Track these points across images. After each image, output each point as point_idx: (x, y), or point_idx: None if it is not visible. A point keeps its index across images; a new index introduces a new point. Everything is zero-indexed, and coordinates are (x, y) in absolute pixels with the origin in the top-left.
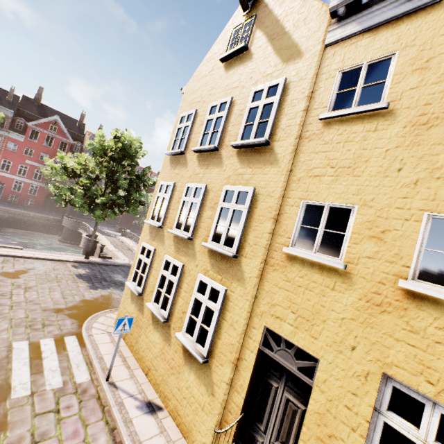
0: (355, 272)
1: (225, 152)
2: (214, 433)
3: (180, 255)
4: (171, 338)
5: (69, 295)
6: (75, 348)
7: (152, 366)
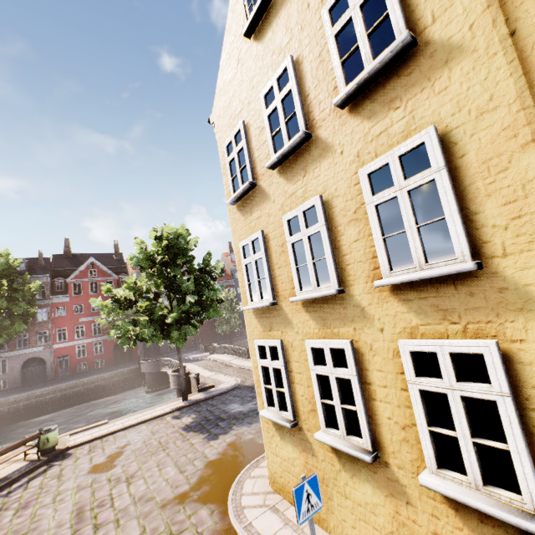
0: None
1: (326, 128)
2: None
3: (332, 329)
4: (404, 489)
5: (185, 464)
6: None
7: None
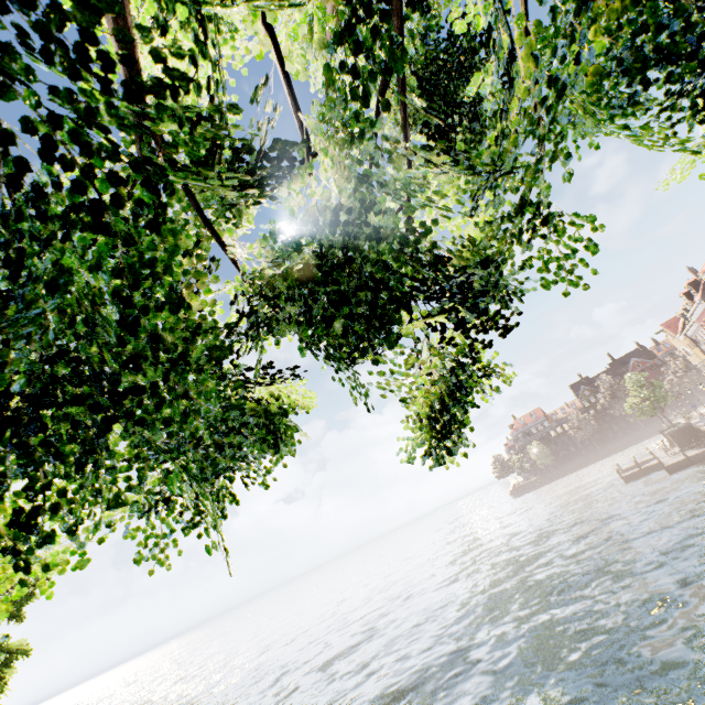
0: None
1: (691, 356)
2: None
3: None
4: None
5: None
6: None
7: None
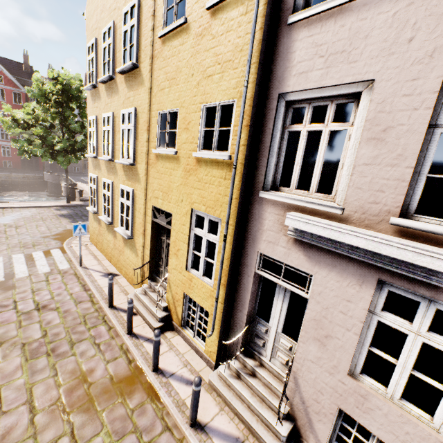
0: (180, 155)
1: (118, 79)
2: (141, 275)
3: (110, 176)
4: (116, 234)
5: (53, 228)
6: (59, 255)
7: (112, 255)
